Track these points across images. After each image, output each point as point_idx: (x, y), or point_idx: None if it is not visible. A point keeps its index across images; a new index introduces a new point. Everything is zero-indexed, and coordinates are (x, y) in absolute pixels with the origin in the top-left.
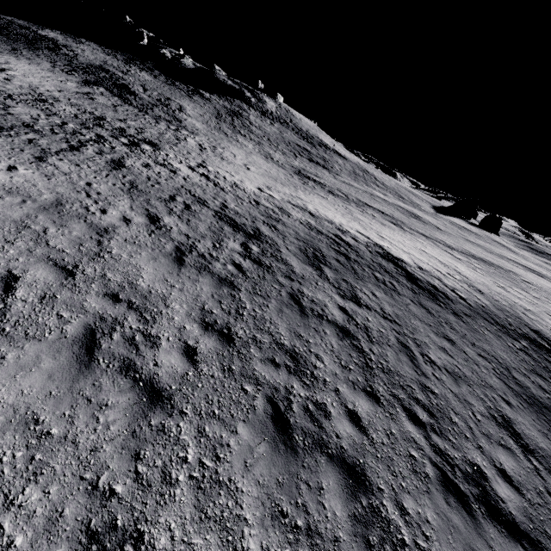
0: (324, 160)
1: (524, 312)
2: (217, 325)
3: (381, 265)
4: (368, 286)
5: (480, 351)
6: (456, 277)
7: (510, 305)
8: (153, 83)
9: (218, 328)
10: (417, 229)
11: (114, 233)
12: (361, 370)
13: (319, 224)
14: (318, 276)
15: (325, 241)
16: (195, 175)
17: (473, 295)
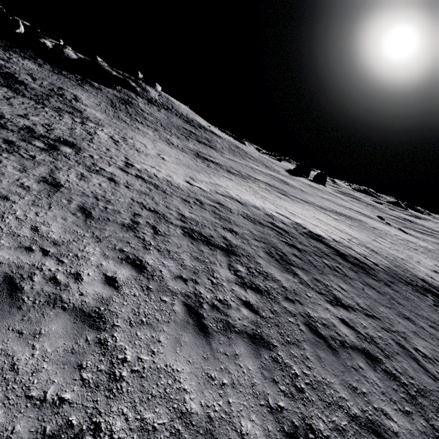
0: (208, 140)
1: (403, 262)
2: (299, 431)
3: (319, 248)
4: (331, 279)
5: (427, 321)
6: (355, 241)
7: (394, 258)
8: (40, 72)
9: (303, 436)
10: (295, 195)
11: (110, 316)
12: (414, 407)
13: (254, 213)
14: (301, 285)
15: (272, 234)
16: (132, 178)
17: (376, 257)
